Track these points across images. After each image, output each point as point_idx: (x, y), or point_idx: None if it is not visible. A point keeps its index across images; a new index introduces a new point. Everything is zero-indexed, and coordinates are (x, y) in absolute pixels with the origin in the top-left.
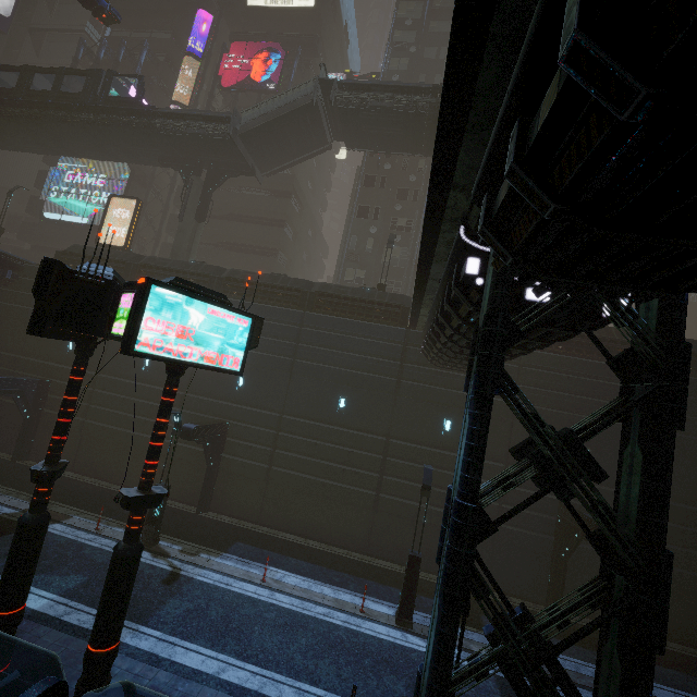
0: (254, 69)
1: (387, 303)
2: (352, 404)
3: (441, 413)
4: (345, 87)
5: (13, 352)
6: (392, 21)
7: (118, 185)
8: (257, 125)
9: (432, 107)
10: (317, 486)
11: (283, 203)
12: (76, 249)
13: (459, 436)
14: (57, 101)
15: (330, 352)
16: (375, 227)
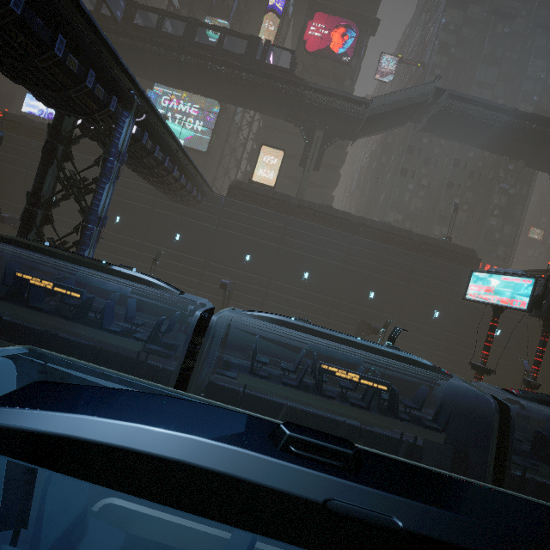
0: (333, 40)
1: (467, 254)
2: (442, 315)
3: None
4: (452, 96)
5: (198, 257)
6: (442, 24)
7: (209, 116)
8: (382, 111)
9: (506, 123)
10: None
11: (343, 154)
12: (243, 185)
13: (503, 339)
14: (221, 57)
15: (433, 282)
16: (412, 184)
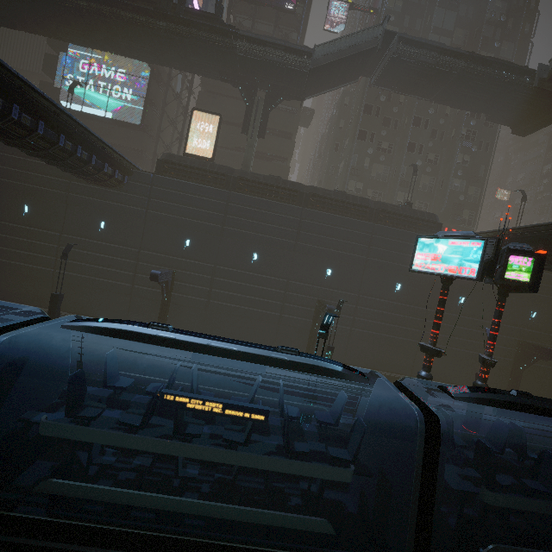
0: None
1: (428, 220)
2: (404, 287)
3: (458, 293)
4: (403, 41)
5: (130, 246)
6: None
7: (139, 82)
8: (327, 62)
9: (463, 69)
10: (383, 339)
11: (296, 119)
12: (175, 159)
13: (467, 306)
14: (130, 2)
15: (393, 253)
16: (371, 149)
